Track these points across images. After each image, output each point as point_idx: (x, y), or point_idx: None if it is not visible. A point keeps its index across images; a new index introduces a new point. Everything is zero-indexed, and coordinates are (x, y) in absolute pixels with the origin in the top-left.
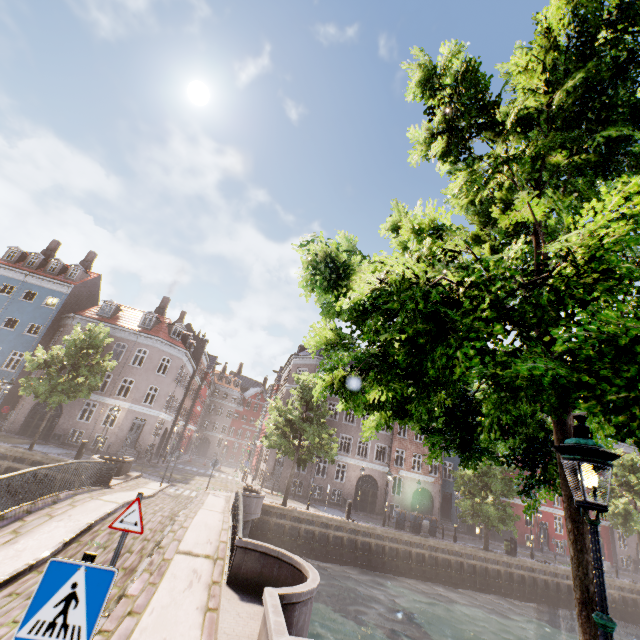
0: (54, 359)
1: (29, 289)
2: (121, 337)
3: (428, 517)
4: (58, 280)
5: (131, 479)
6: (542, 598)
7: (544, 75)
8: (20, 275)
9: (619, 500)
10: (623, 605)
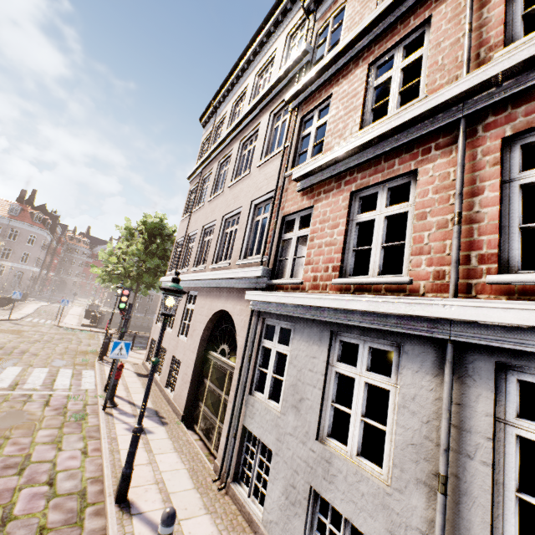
0: None
1: None
2: None
3: None
4: None
5: (32, 301)
6: None
7: (141, 229)
8: None
9: None
10: None
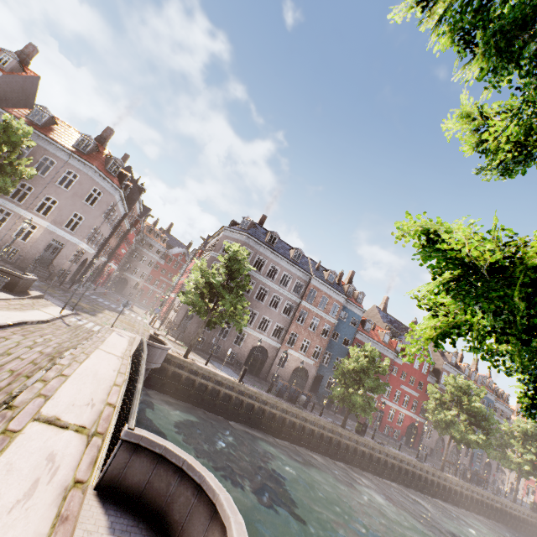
0: None
1: None
2: (50, 151)
3: (305, 393)
4: None
5: (28, 298)
6: (372, 469)
7: None
8: None
9: (449, 412)
10: (424, 482)
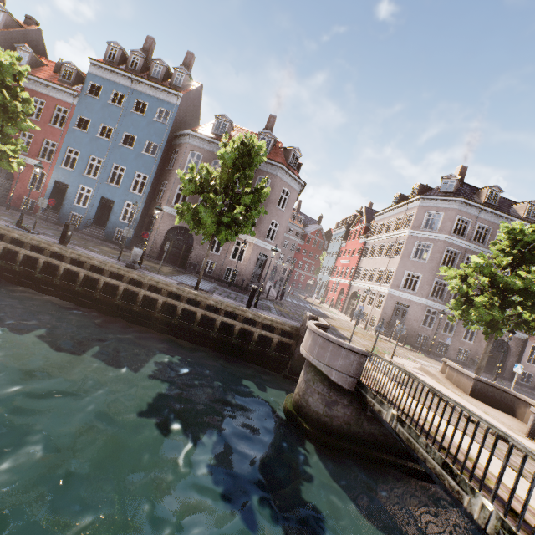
0: (207, 181)
1: (138, 99)
2: None
3: None
4: (166, 87)
5: None
6: None
7: None
8: (126, 80)
9: None
10: None
